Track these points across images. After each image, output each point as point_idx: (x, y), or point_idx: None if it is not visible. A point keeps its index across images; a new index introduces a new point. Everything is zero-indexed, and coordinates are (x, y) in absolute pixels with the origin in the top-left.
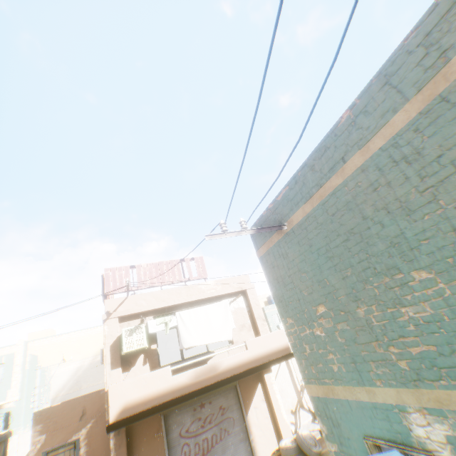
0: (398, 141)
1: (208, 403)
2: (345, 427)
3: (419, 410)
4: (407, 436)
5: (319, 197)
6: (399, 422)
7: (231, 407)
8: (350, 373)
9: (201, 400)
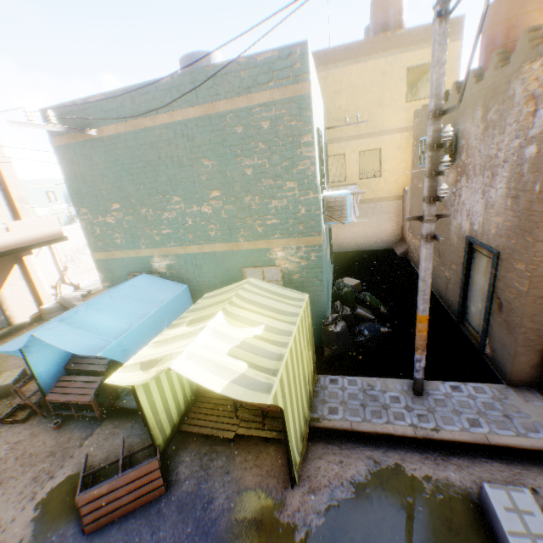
0: (188, 125)
1: None
2: (118, 272)
3: (159, 257)
4: (151, 268)
5: (133, 126)
6: (149, 264)
7: None
8: (129, 244)
9: None
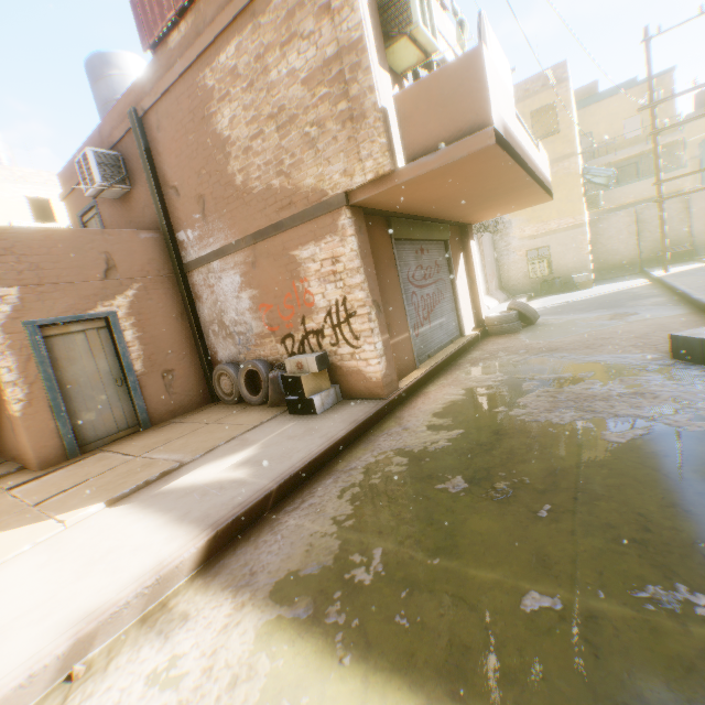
0: None
1: (426, 252)
2: None
3: None
4: None
5: None
6: None
7: (443, 268)
8: None
9: (421, 244)
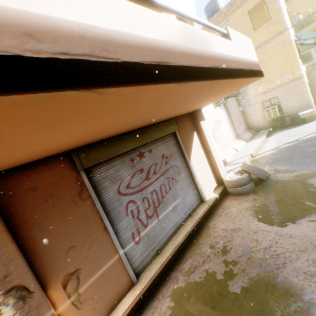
0: None
1: (148, 153)
2: None
3: None
4: None
5: None
6: None
7: (174, 156)
8: None
9: (139, 150)
